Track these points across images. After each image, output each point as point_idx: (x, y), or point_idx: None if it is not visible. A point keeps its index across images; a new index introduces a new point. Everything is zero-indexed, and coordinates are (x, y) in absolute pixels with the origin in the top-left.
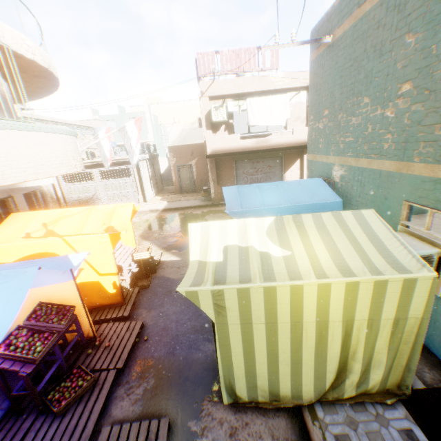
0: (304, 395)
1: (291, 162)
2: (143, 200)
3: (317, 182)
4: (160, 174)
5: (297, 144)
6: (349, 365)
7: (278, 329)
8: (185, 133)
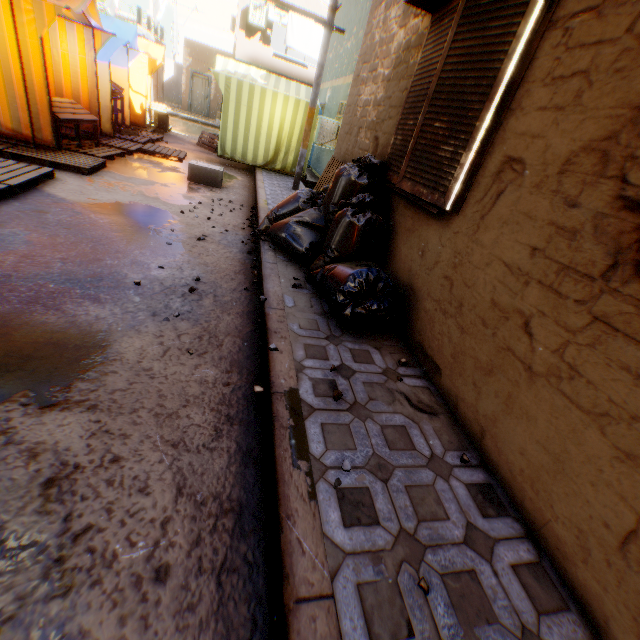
0: (258, 163)
1: None
2: None
3: None
4: (163, 78)
5: None
6: (281, 149)
7: (252, 113)
8: (205, 42)
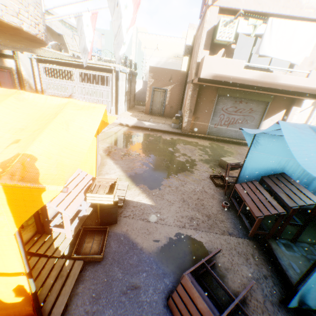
0: None
1: (275, 111)
2: (115, 111)
3: None
4: (134, 92)
5: (306, 90)
6: None
7: None
8: (159, 65)
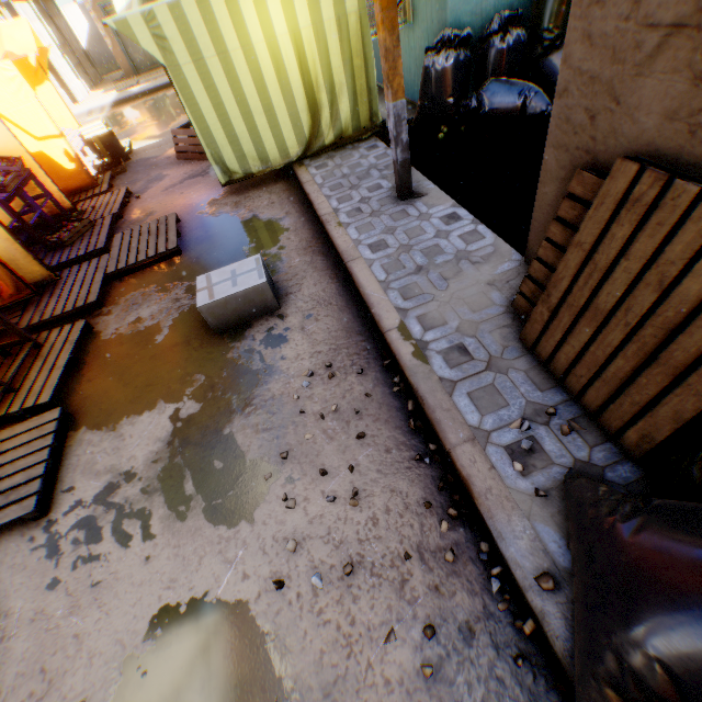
0: (292, 154)
1: None
2: (71, 99)
3: None
4: (79, 45)
5: None
6: (319, 102)
7: (233, 63)
8: None
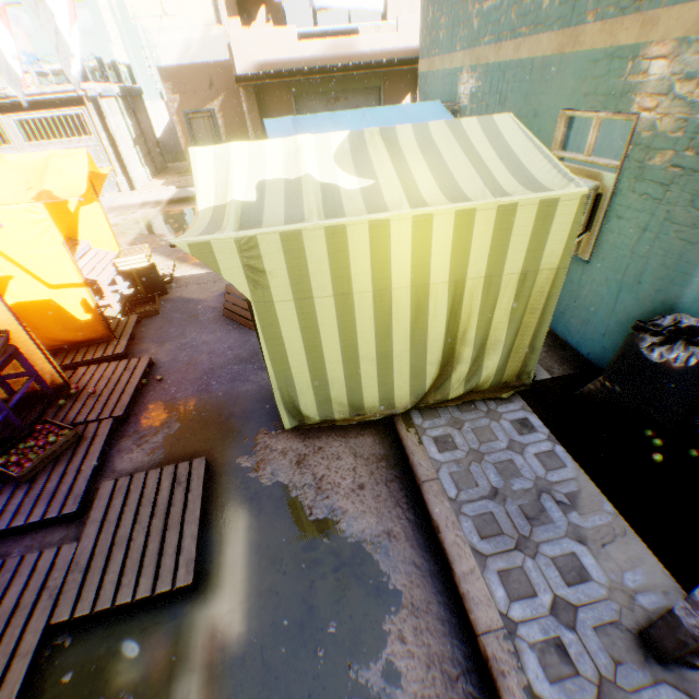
0: (398, 404)
1: (396, 102)
2: (128, 185)
3: (432, 109)
4: (154, 136)
5: (405, 56)
6: (458, 353)
7: (354, 305)
8: (194, 50)
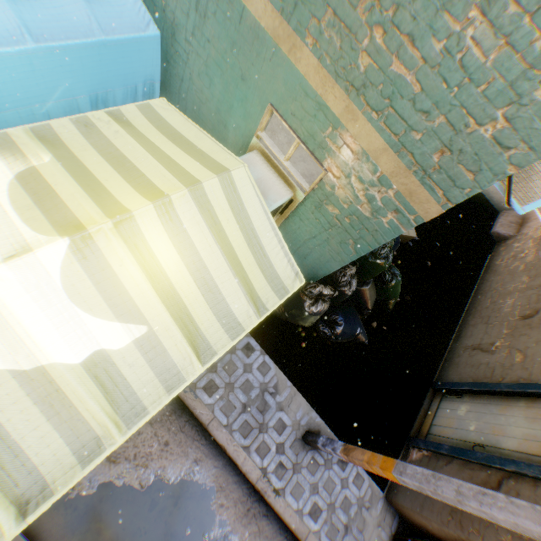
0: None
1: None
2: None
3: None
4: None
5: None
6: None
7: None
8: None
